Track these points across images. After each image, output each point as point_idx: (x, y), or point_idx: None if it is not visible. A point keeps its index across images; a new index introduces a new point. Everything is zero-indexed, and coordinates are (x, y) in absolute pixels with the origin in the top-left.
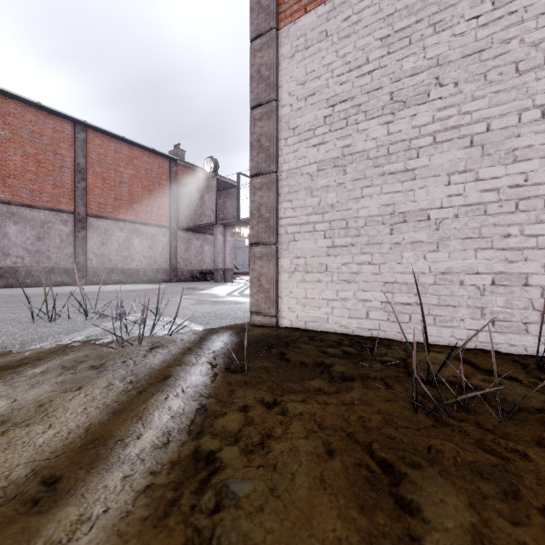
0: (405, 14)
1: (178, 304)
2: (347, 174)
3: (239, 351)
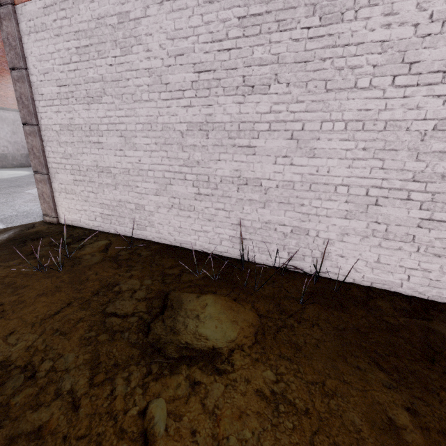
0: (84, 35)
1: (12, 202)
2: (75, 137)
3: (2, 244)
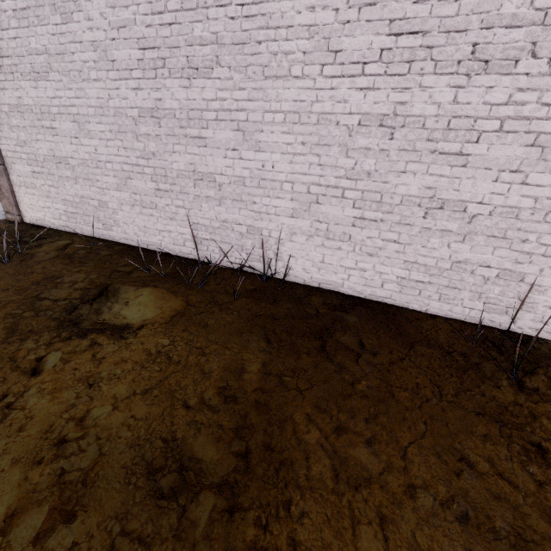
0: None
1: None
2: (26, 121)
3: None
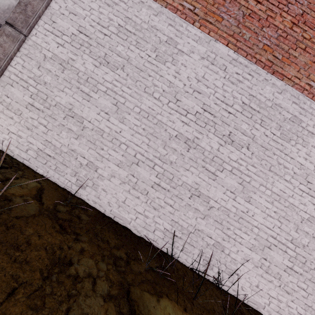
0: (133, 25)
1: None
2: (63, 74)
3: None
